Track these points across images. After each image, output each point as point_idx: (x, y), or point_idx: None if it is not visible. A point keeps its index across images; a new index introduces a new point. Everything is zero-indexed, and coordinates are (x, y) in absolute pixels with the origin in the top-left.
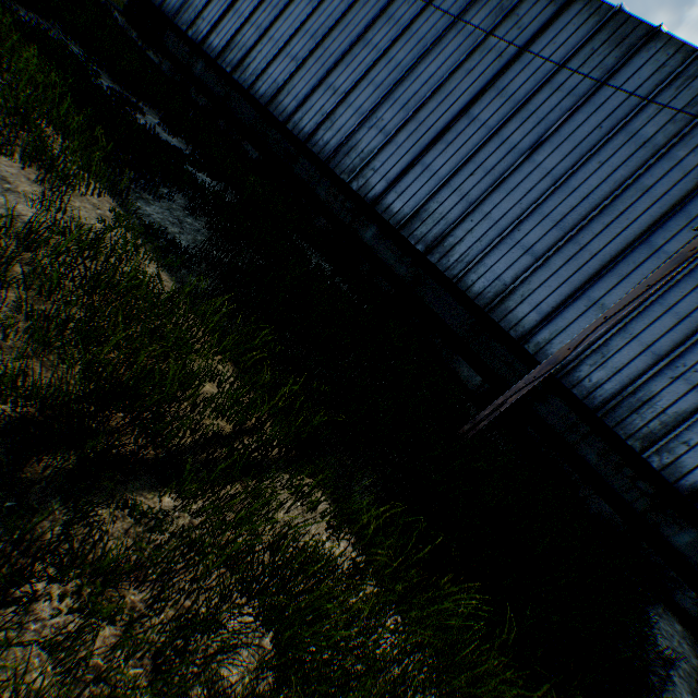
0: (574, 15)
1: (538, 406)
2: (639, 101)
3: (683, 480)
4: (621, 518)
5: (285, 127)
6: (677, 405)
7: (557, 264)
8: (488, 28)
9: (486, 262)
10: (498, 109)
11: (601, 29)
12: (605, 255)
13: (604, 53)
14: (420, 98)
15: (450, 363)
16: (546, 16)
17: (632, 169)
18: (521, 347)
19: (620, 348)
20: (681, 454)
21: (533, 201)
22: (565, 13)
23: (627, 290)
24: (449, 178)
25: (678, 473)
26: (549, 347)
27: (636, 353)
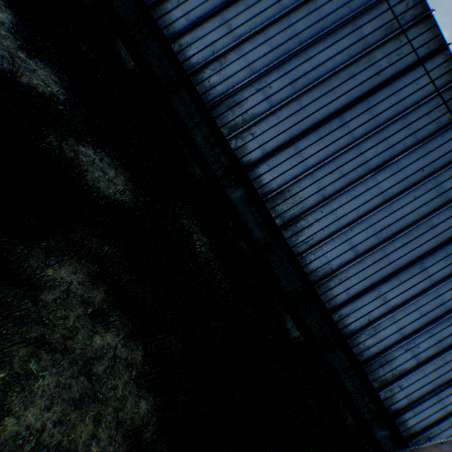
0: (436, 65)
1: (328, 353)
2: (449, 160)
3: (392, 405)
4: (356, 425)
5: (170, 47)
6: (403, 365)
7: (368, 263)
8: (376, 40)
9: (324, 248)
10: (364, 123)
11: (448, 89)
12: (397, 265)
13: (443, 111)
14: (308, 81)
15: (280, 318)
16: (419, 55)
17: (429, 209)
18: (332, 319)
19: (386, 327)
20: (396, 392)
21: (367, 211)
22: (431, 60)
23: (401, 291)
24: (314, 169)
25: (391, 402)
26: (347, 319)
27: (393, 332)
